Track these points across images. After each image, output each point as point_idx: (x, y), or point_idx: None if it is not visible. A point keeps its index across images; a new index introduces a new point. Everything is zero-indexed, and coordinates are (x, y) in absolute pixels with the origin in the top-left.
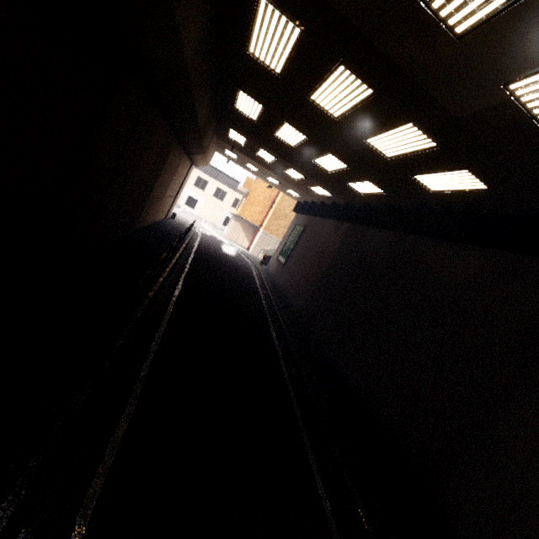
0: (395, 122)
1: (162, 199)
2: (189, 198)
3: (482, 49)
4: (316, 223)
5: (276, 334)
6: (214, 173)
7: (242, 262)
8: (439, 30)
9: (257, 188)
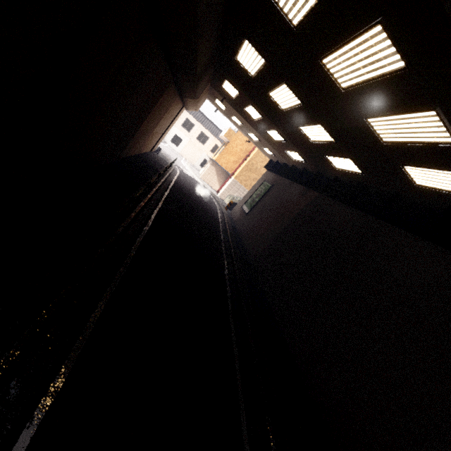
0: (413, 106)
1: (150, 134)
2: (176, 136)
3: None
4: (284, 184)
5: (230, 284)
6: (201, 118)
7: (210, 204)
8: None
9: (236, 139)
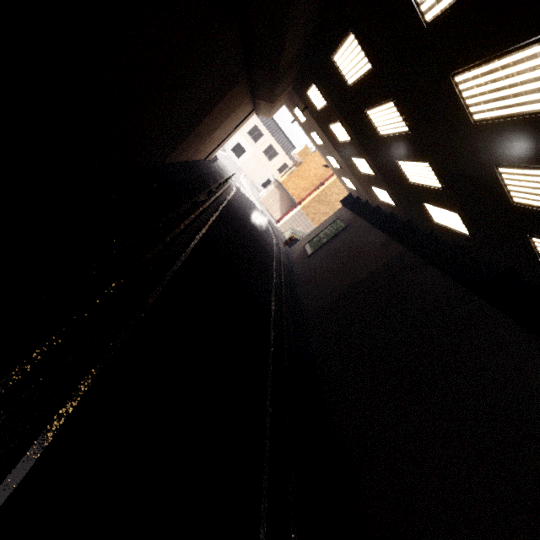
0: None
1: (207, 138)
2: (238, 145)
3: None
4: (361, 227)
5: (274, 344)
6: (273, 128)
7: (266, 236)
8: None
9: (312, 161)
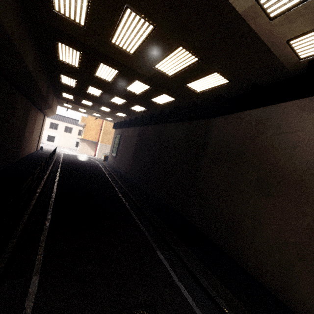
0: (132, 81)
1: (31, 138)
2: (49, 136)
3: (141, 57)
4: (125, 131)
5: (116, 186)
6: (61, 118)
7: (92, 162)
8: (126, 52)
9: (89, 121)
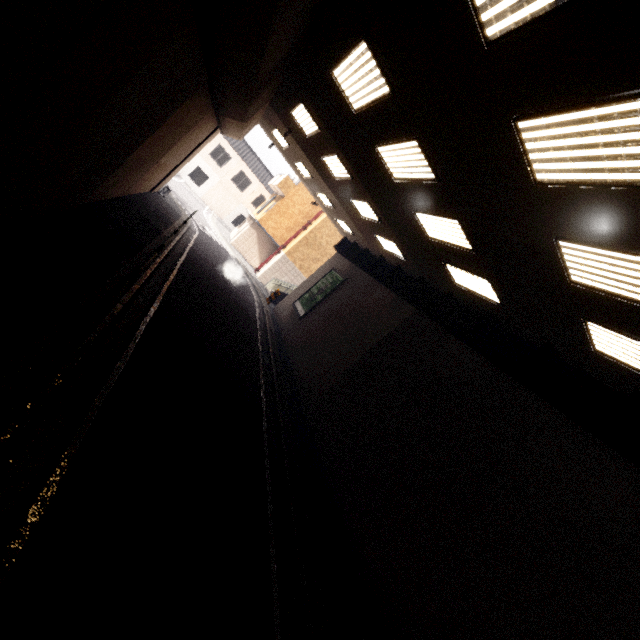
0: None
1: (152, 165)
2: (198, 169)
3: None
4: (363, 282)
5: (272, 466)
6: (243, 150)
7: (245, 293)
8: None
9: (295, 195)
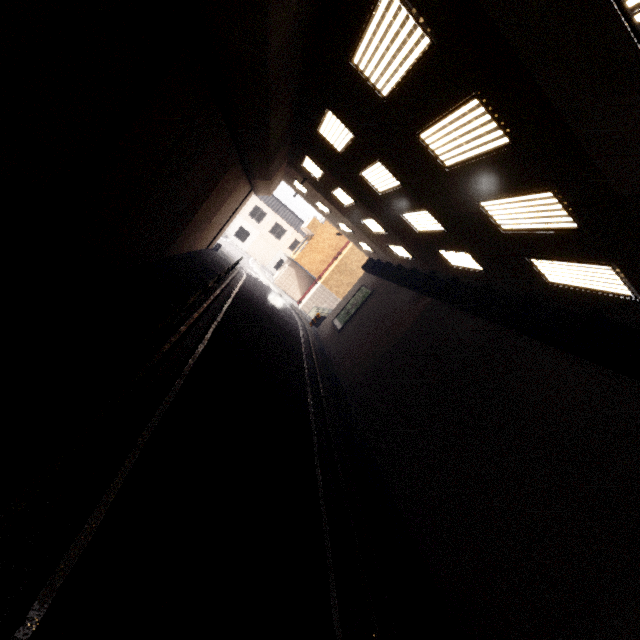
0: (527, 187)
1: (207, 225)
2: (241, 229)
3: None
4: (387, 289)
5: (316, 424)
6: (275, 206)
7: (289, 318)
8: (639, 70)
9: (323, 232)
